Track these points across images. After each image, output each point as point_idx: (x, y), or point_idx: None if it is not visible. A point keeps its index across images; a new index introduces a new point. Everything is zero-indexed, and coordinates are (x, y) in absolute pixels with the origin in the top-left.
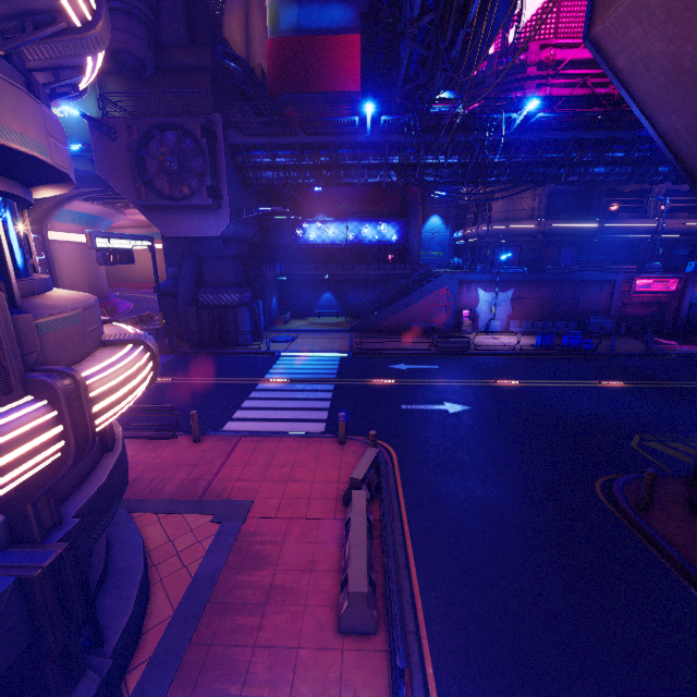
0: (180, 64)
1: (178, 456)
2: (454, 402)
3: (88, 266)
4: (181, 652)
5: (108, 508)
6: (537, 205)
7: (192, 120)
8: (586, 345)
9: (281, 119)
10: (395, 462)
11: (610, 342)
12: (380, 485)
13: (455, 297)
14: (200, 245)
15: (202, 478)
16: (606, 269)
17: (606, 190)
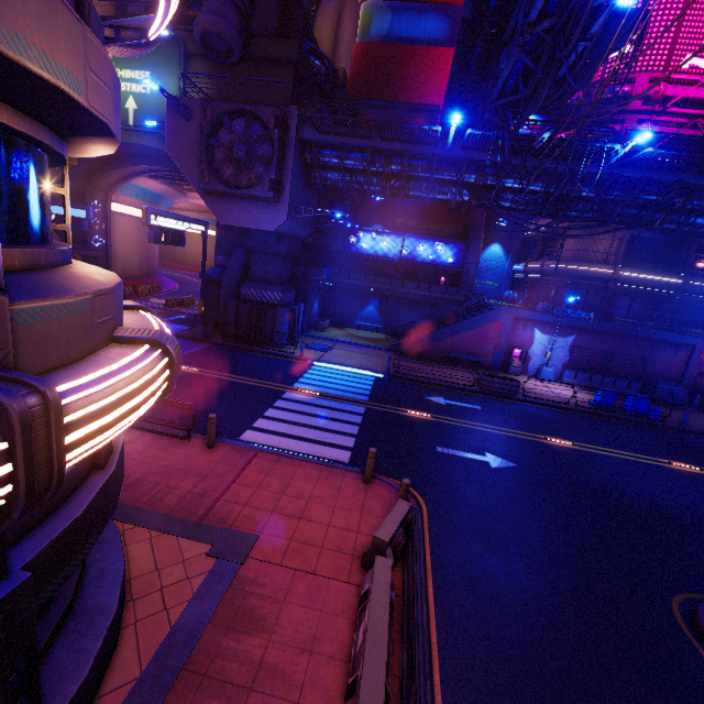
0: (266, 54)
1: (187, 462)
2: (497, 454)
3: (143, 241)
4: None
5: (79, 547)
6: (615, 249)
7: (267, 109)
8: (653, 414)
9: (359, 119)
10: (425, 518)
11: (680, 414)
12: (407, 549)
13: (508, 334)
14: (253, 238)
15: (207, 494)
16: (685, 331)
17: (697, 244)
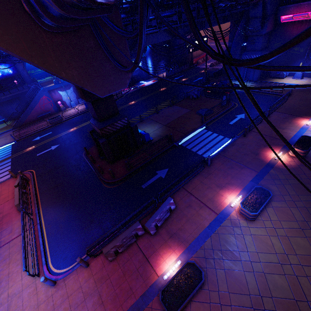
0: None
1: None
2: (55, 145)
3: None
4: None
5: None
6: None
7: None
8: None
9: None
10: (34, 173)
11: None
12: (26, 182)
13: (51, 98)
14: None
15: None
16: None
17: None
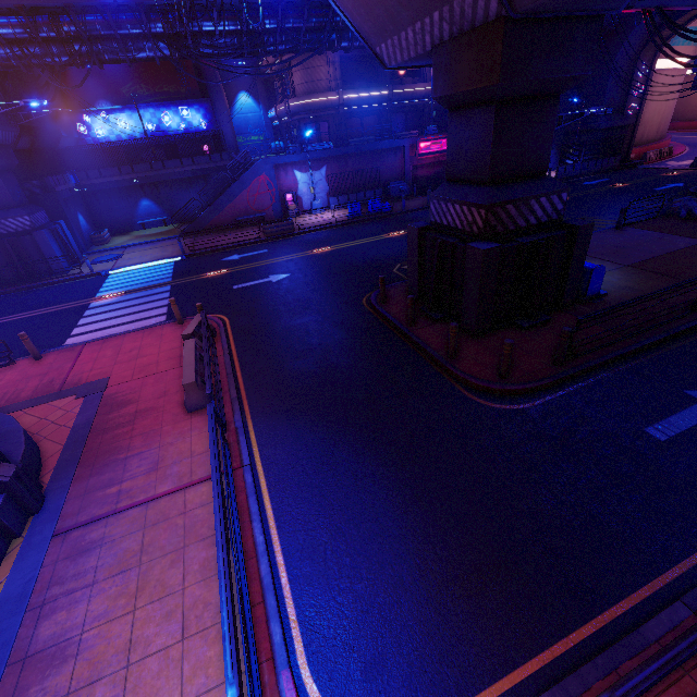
0: None
1: (23, 374)
2: (278, 274)
3: None
4: (78, 457)
5: None
6: (333, 74)
7: None
8: (385, 208)
9: None
10: (228, 324)
11: (405, 203)
12: (211, 336)
13: (276, 183)
14: None
15: (55, 379)
16: (396, 136)
17: None
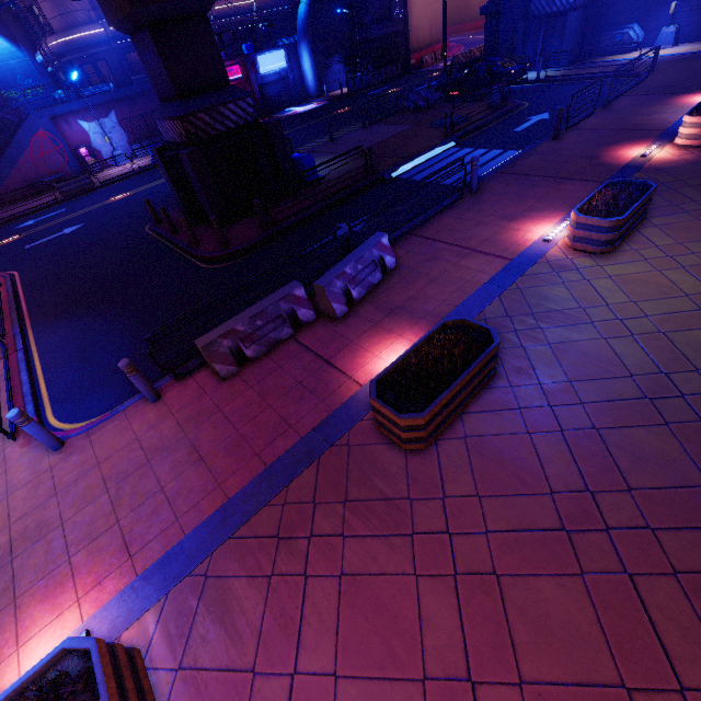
0: None
1: None
2: (72, 226)
3: None
4: None
5: None
6: (88, 2)
7: None
8: None
9: None
10: (17, 276)
11: None
12: None
13: (61, 138)
14: None
15: None
16: None
17: None
